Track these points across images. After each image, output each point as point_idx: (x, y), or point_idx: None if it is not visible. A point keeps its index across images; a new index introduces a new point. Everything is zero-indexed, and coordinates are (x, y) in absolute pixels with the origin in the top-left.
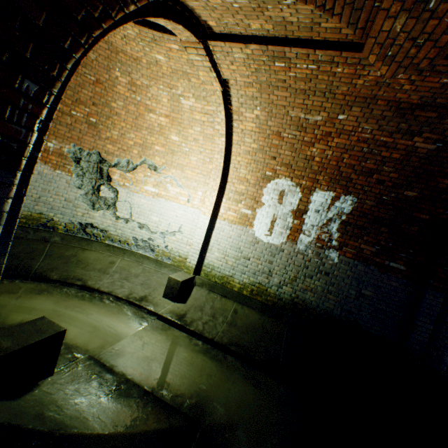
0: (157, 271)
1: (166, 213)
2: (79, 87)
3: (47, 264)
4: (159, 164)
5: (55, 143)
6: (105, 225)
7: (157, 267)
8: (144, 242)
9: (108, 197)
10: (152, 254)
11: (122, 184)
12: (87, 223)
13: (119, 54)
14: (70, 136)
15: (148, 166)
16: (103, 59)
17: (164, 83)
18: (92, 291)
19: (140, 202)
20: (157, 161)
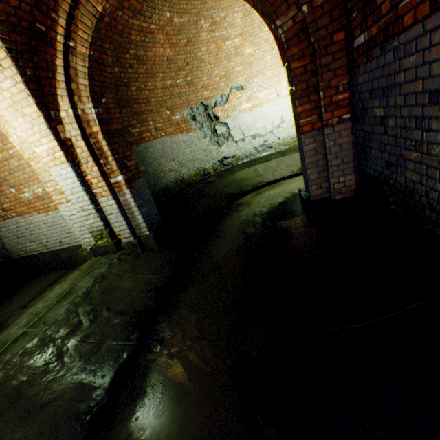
0: (285, 157)
1: (266, 116)
2: (177, 57)
3: (234, 189)
4: (242, 82)
5: (178, 114)
6: (232, 153)
7: (281, 156)
8: (262, 147)
9: (223, 132)
10: (271, 151)
11: (226, 116)
12: (221, 159)
13: (207, 2)
14: (182, 103)
15: (235, 90)
16: (193, 17)
17: (239, 4)
18: (273, 183)
19: (244, 121)
20: (240, 81)
